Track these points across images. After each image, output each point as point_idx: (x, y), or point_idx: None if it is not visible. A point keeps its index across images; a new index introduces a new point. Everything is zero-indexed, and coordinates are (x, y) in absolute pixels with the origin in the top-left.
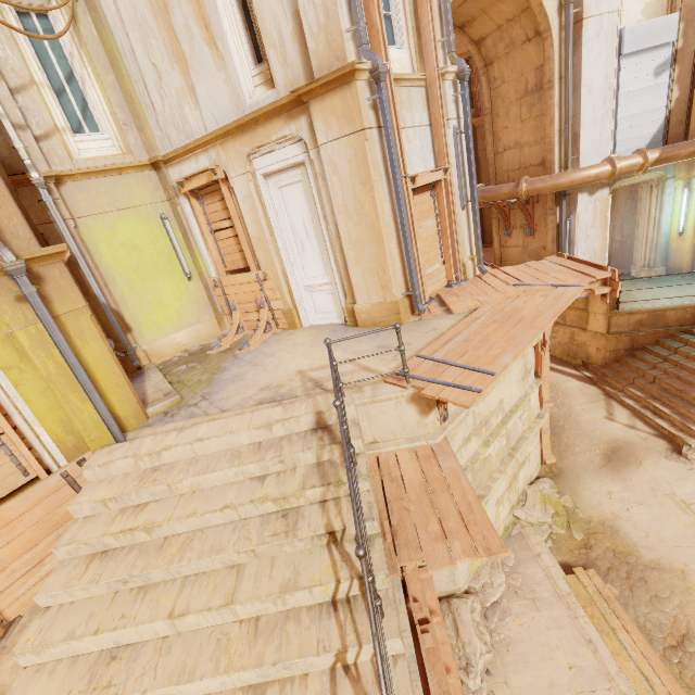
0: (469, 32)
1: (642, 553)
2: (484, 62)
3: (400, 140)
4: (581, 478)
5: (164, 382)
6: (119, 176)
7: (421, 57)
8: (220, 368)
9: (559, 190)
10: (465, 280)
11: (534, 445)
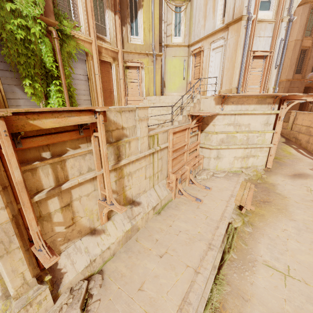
0: None
1: (277, 190)
2: None
3: (253, 39)
4: (277, 175)
5: None
6: (179, 48)
7: (277, 14)
8: None
9: None
10: None
11: (263, 155)
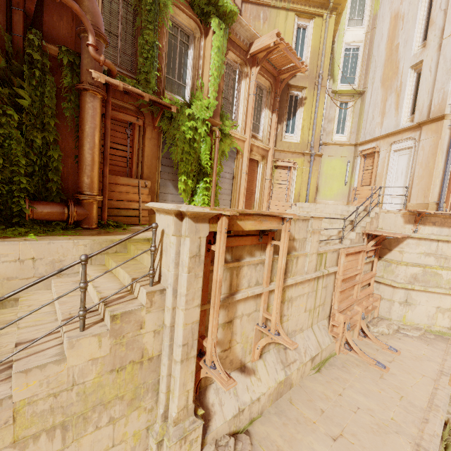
0: None
1: None
2: None
3: None
4: None
5: None
6: (342, 147)
7: None
8: None
9: None
10: None
11: None
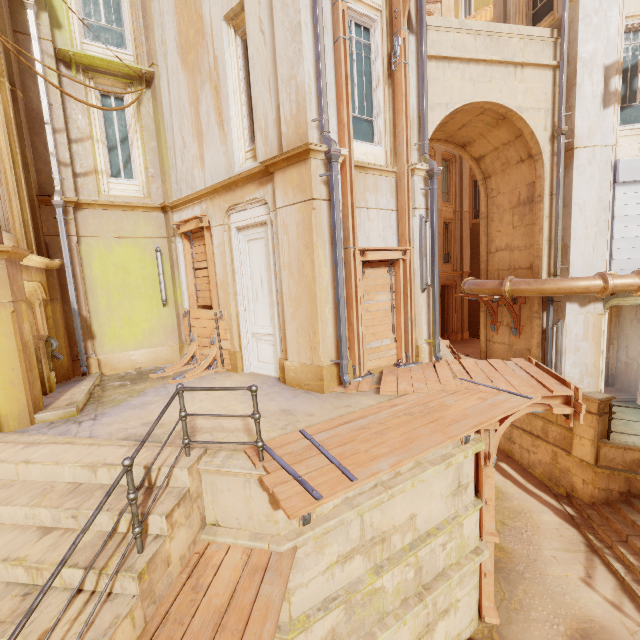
0: (470, 150)
1: None
2: (483, 175)
3: (353, 216)
4: None
5: (82, 392)
6: (132, 212)
7: (395, 154)
8: (142, 392)
9: (545, 295)
10: (416, 363)
11: (468, 590)
